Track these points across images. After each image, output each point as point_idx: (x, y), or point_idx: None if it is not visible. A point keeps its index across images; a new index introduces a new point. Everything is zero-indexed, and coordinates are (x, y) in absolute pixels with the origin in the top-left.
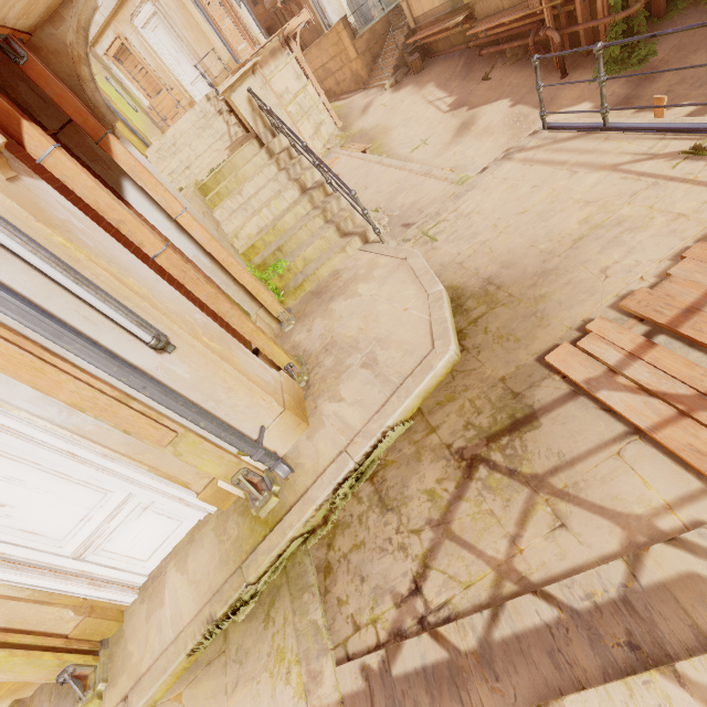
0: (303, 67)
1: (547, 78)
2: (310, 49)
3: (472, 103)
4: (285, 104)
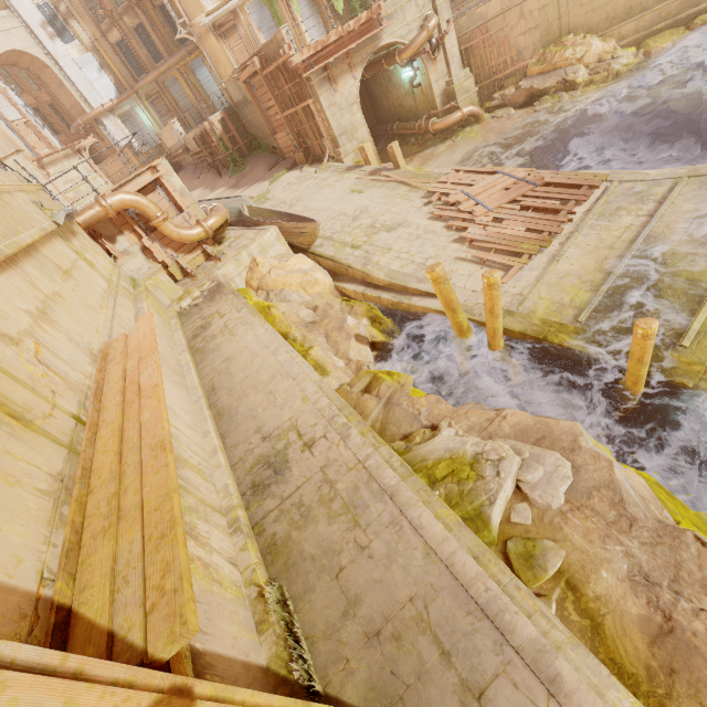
0: (93, 167)
1: (217, 178)
2: (109, 159)
3: (191, 189)
4: (77, 185)
